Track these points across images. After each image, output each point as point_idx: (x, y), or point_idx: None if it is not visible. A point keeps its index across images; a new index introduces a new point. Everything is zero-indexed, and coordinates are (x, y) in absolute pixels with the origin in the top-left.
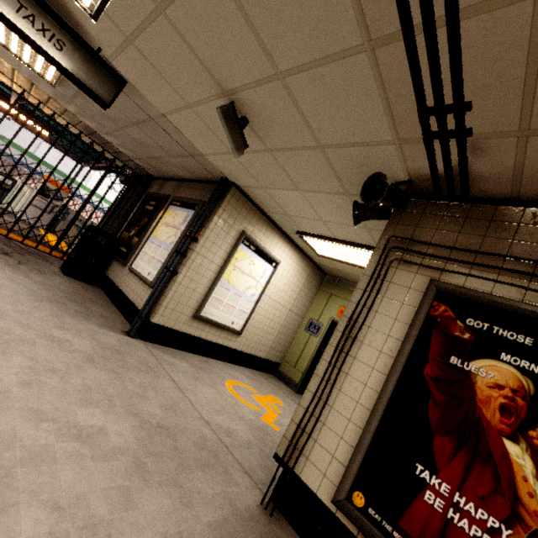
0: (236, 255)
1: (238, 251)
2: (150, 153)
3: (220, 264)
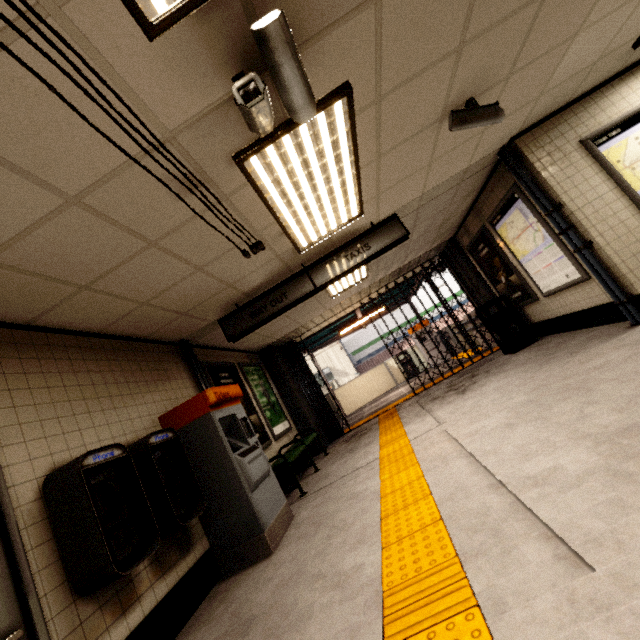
0: (612, 160)
1: (606, 156)
2: (435, 228)
3: (611, 186)
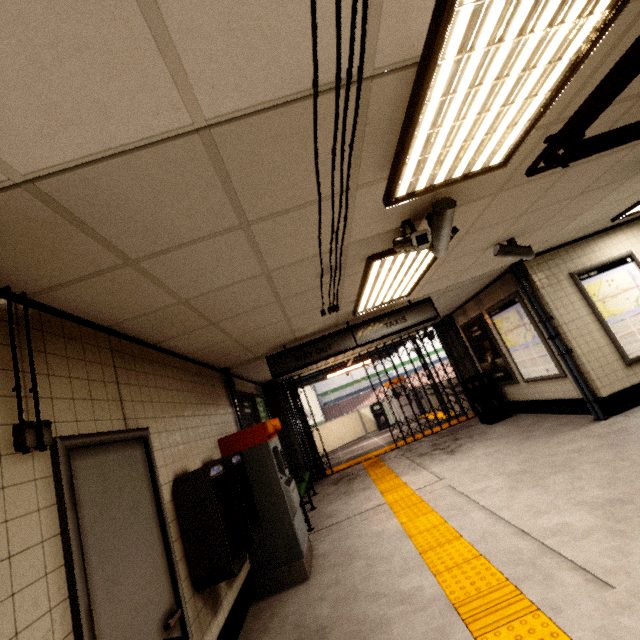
0: (590, 293)
1: (586, 289)
2: (443, 307)
3: (588, 312)
